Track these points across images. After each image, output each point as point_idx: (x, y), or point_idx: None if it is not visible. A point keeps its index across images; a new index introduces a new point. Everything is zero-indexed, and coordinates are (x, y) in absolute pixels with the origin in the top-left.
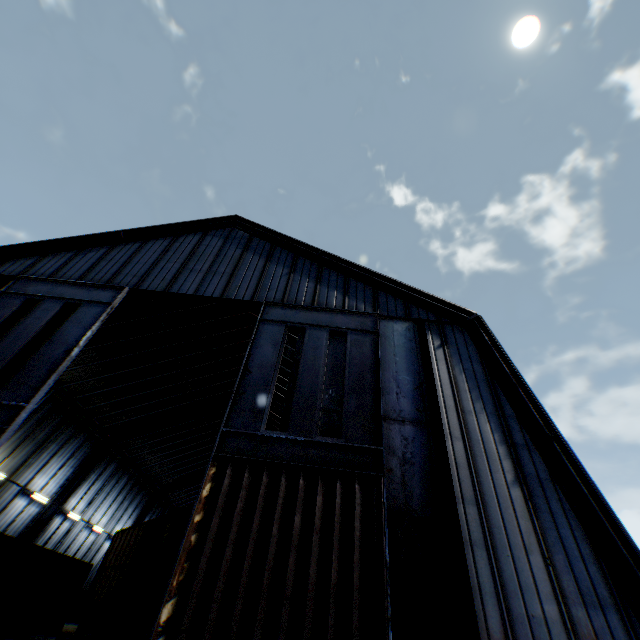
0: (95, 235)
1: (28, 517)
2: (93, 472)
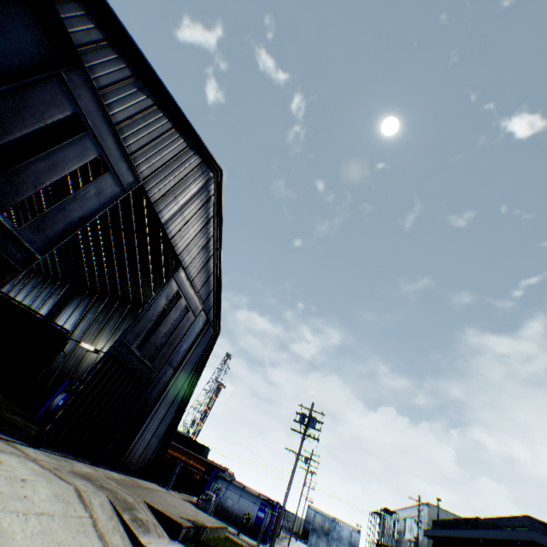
0: (158, 79)
1: None
2: None
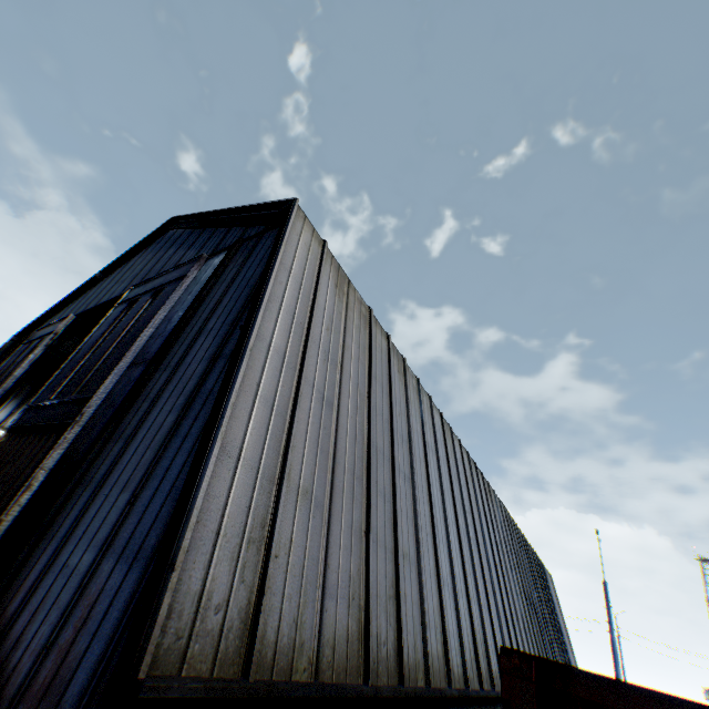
0: (86, 283)
1: None
2: None
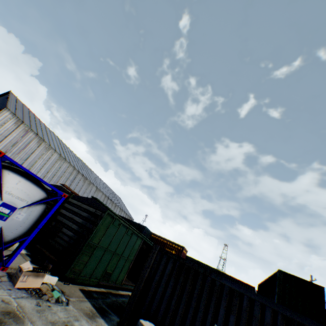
0: None
1: None
2: None
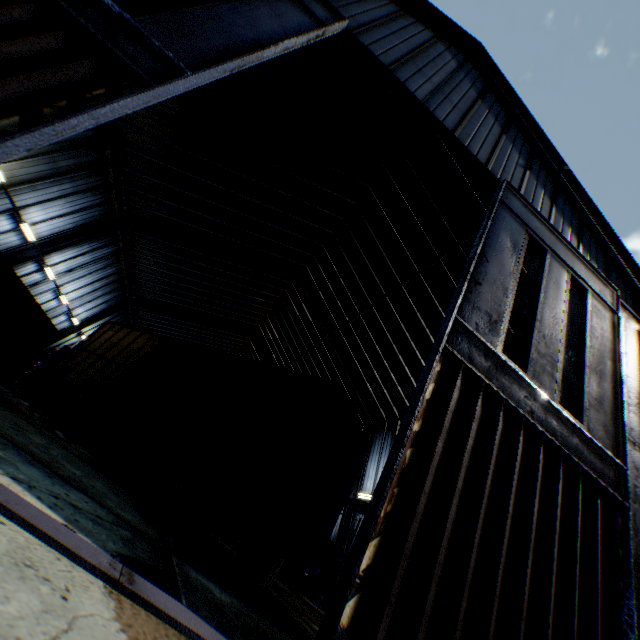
0: None
1: (4, 243)
2: (89, 242)
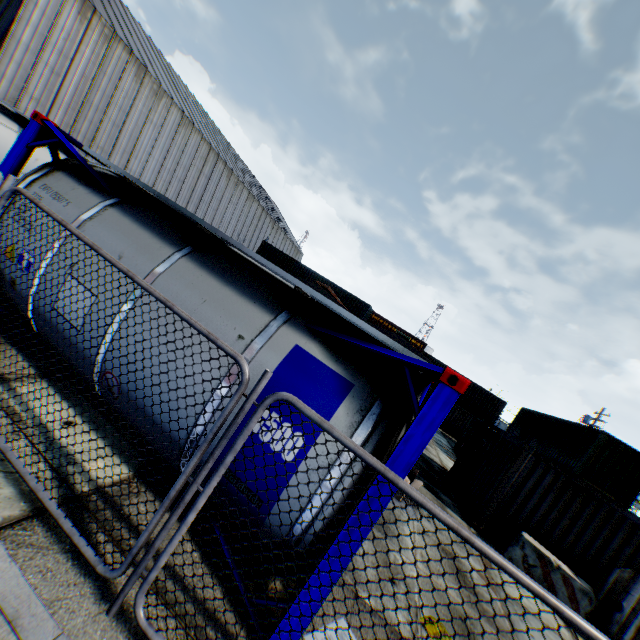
0: None
1: None
2: None
